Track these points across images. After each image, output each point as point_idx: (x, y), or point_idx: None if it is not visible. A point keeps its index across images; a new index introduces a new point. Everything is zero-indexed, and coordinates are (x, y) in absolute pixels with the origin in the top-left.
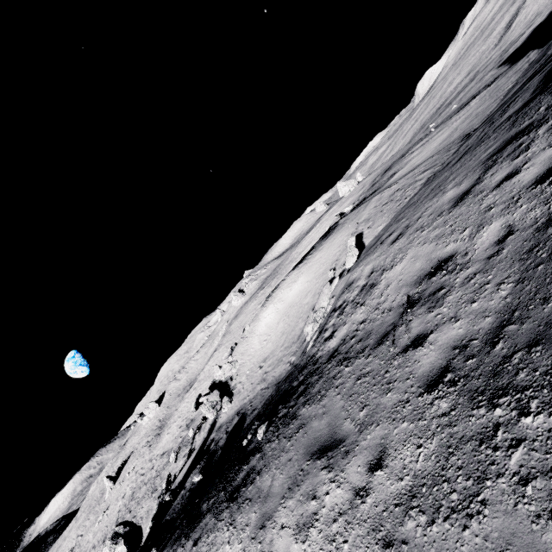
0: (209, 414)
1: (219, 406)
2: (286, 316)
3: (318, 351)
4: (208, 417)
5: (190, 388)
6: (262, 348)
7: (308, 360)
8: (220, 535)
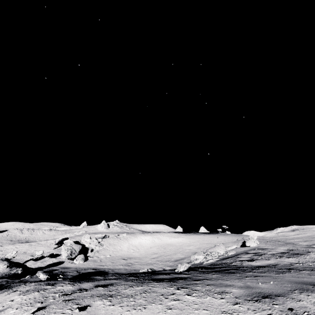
0: (65, 253)
1: (74, 256)
2: (162, 247)
3: (234, 262)
4: (63, 254)
5: (26, 242)
6: (128, 252)
7: (219, 263)
8: (161, 289)
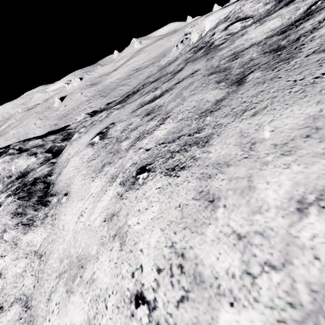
0: None
1: None
2: None
3: None
4: None
5: (114, 71)
6: None
7: None
8: None
